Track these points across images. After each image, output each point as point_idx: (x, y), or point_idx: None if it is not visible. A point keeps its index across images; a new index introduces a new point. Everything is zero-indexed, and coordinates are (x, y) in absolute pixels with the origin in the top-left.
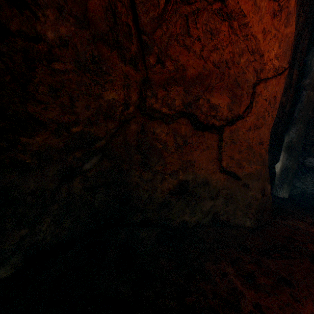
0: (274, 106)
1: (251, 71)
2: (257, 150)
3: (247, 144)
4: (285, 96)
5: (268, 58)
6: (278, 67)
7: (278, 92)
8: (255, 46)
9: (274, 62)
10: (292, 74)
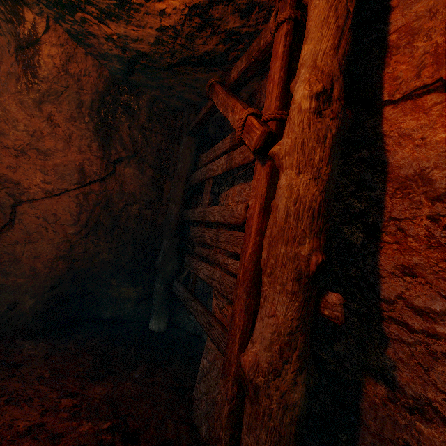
0: (58, 222)
1: (4, 196)
2: (29, 264)
3: (11, 257)
4: (150, 209)
5: (31, 184)
6: (53, 189)
7: (61, 210)
8: (0, 178)
9: (44, 186)
10: (164, 186)
